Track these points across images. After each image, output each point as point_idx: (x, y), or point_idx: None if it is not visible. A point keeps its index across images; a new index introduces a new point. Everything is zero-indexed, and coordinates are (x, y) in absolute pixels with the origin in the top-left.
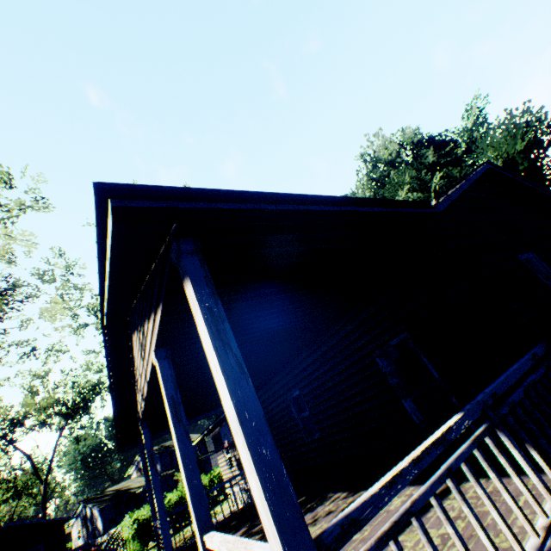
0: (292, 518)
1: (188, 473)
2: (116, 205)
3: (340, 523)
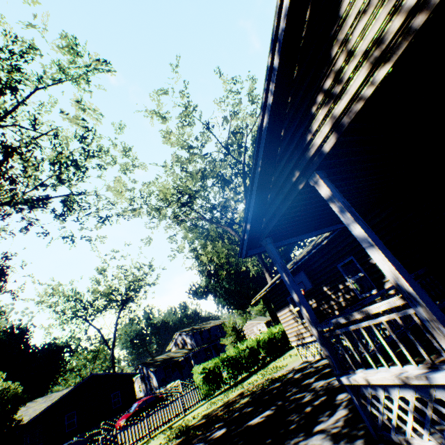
0: None
1: None
2: None
3: None
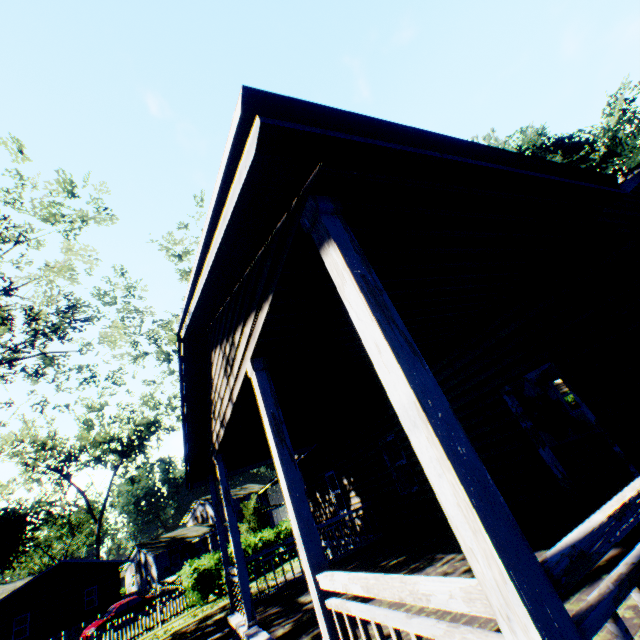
0: (509, 536)
1: (295, 502)
2: (266, 122)
3: (567, 553)
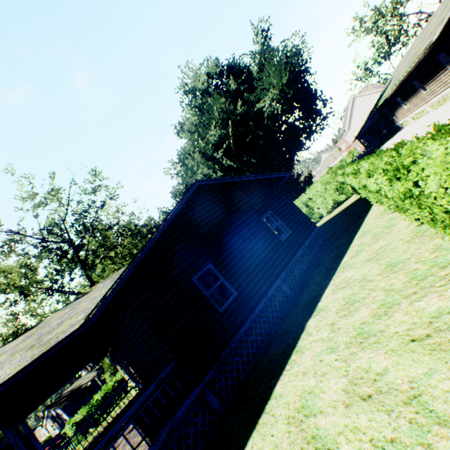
0: None
1: None
2: None
3: None
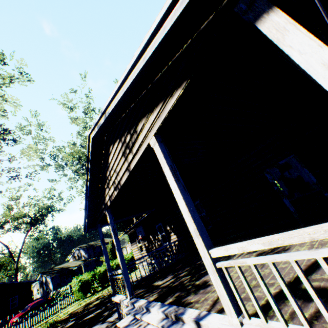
0: None
1: (190, 212)
2: None
3: None
